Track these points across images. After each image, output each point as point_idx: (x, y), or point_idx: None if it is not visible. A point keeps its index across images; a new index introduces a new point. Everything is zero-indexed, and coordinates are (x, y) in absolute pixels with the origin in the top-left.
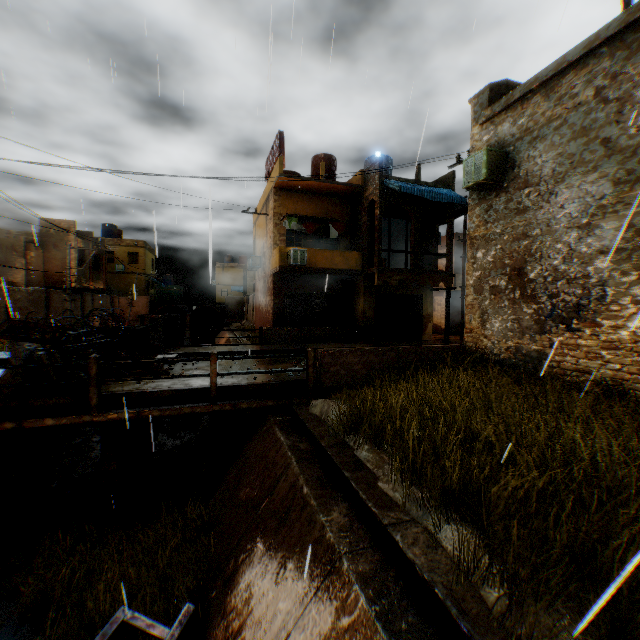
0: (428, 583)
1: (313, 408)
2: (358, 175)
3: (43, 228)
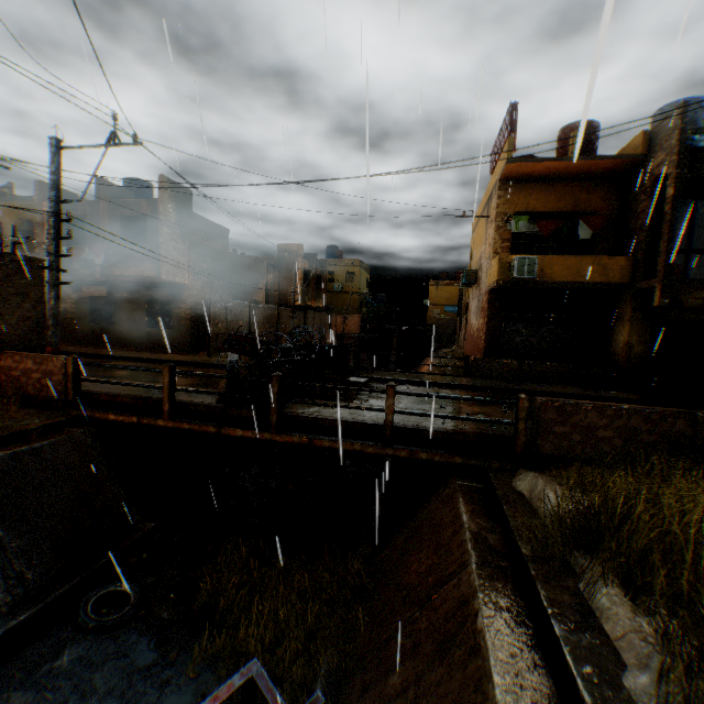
0: None
1: (518, 482)
2: (635, 140)
3: (279, 253)
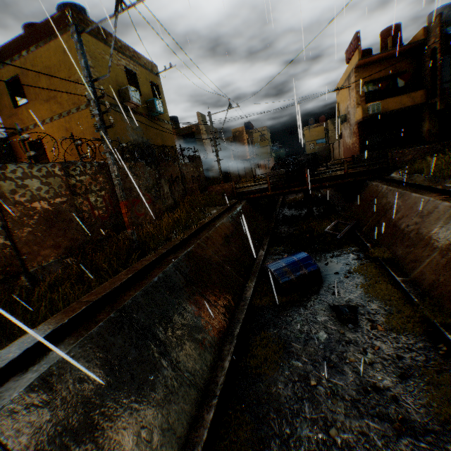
0: (427, 186)
1: (391, 175)
2: (420, 33)
3: (233, 134)
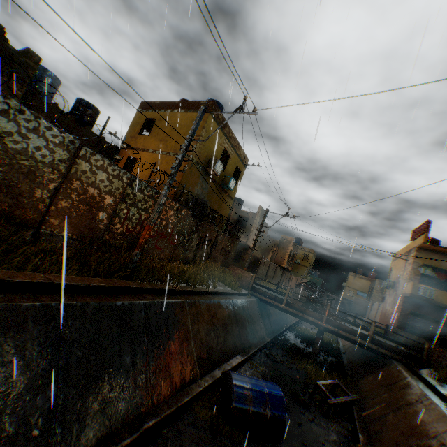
0: None
1: (421, 369)
2: None
3: (281, 239)
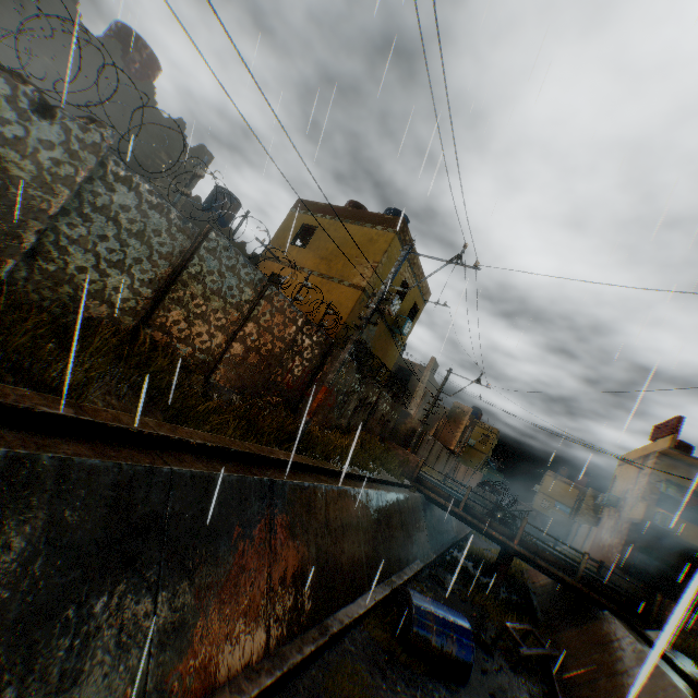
0: (695, 682)
1: (648, 629)
2: None
3: (453, 407)
